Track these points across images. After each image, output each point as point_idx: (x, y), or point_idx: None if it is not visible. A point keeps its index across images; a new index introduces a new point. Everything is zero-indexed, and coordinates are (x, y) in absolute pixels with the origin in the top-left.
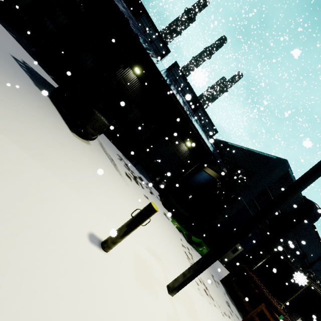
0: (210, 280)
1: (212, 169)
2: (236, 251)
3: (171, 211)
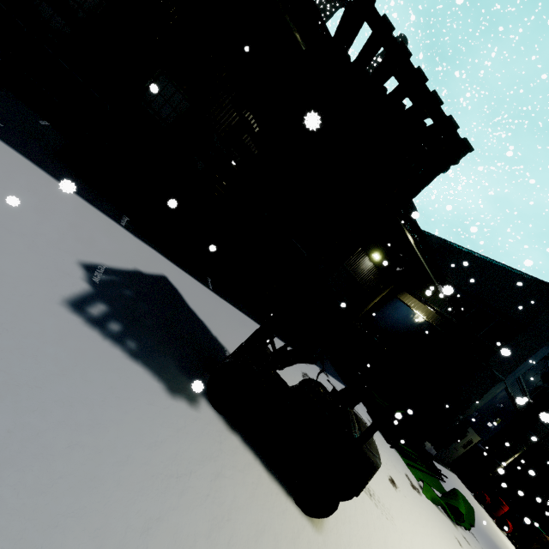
0: None
1: (420, 299)
2: (469, 443)
3: (401, 449)
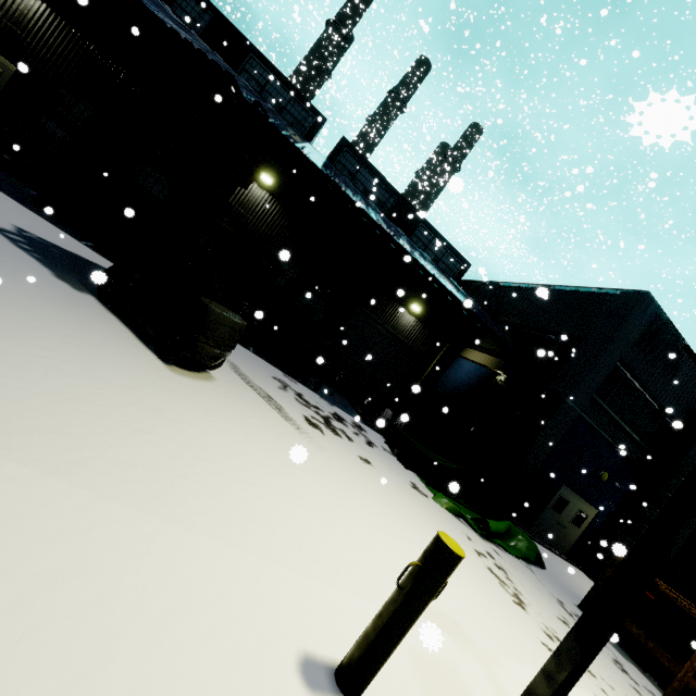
0: (563, 617)
1: (482, 349)
2: (583, 519)
3: (424, 474)
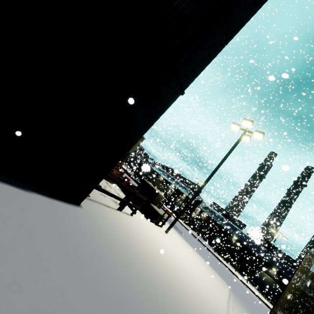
0: None
1: None
2: None
3: (264, 295)
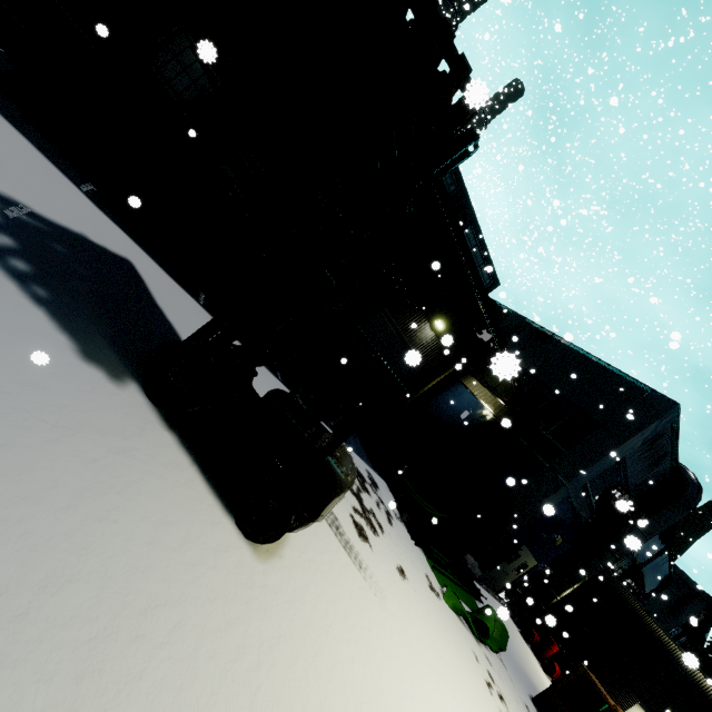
0: None
1: (487, 386)
2: (523, 568)
3: (429, 549)
